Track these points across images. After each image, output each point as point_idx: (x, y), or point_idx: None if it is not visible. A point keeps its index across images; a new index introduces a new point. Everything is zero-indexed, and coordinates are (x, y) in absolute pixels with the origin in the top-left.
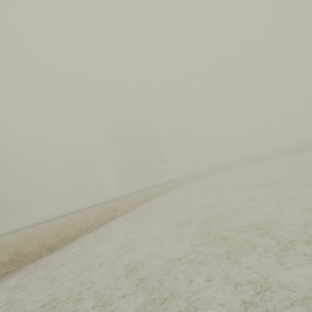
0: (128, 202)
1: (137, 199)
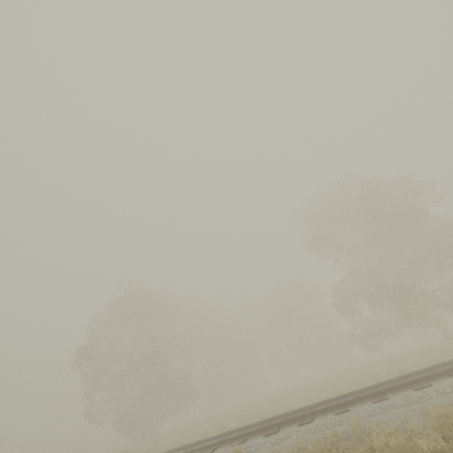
0: None
1: None
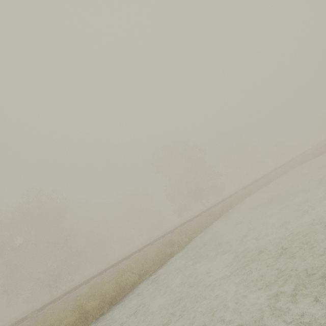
0: (185, 232)
1: (194, 227)
